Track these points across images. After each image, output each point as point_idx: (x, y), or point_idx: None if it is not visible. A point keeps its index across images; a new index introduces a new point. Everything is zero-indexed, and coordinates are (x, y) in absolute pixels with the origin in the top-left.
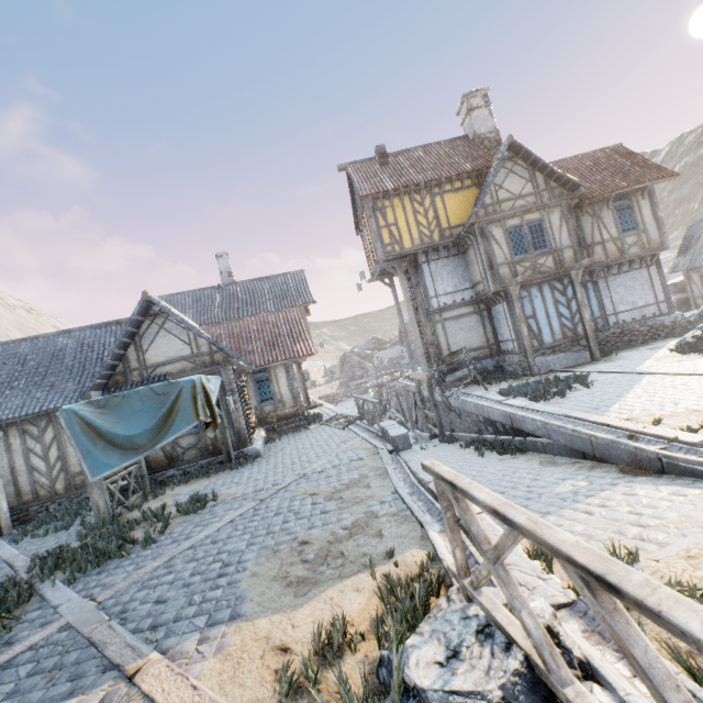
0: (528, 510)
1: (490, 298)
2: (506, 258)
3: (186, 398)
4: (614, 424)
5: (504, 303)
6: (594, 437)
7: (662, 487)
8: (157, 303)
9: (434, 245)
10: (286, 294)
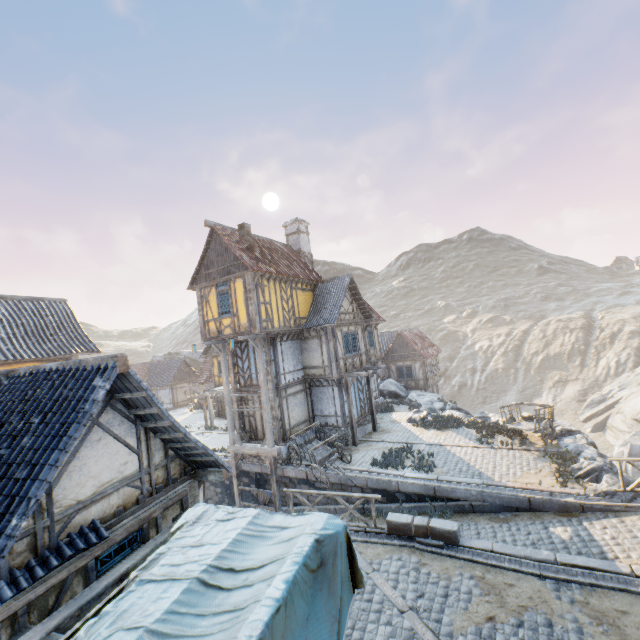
0: (589, 554)
1: (320, 380)
2: (343, 354)
3: (344, 560)
4: (531, 488)
5: (336, 387)
6: (532, 498)
7: (603, 520)
8: (139, 379)
9: (291, 329)
10: (45, 332)
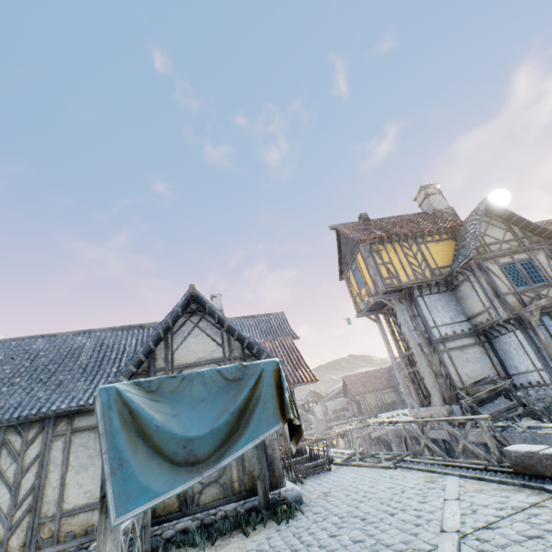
0: None
1: (494, 328)
2: (509, 288)
3: (266, 385)
4: None
5: (517, 331)
6: None
7: None
8: (202, 297)
9: (427, 280)
10: (270, 330)
